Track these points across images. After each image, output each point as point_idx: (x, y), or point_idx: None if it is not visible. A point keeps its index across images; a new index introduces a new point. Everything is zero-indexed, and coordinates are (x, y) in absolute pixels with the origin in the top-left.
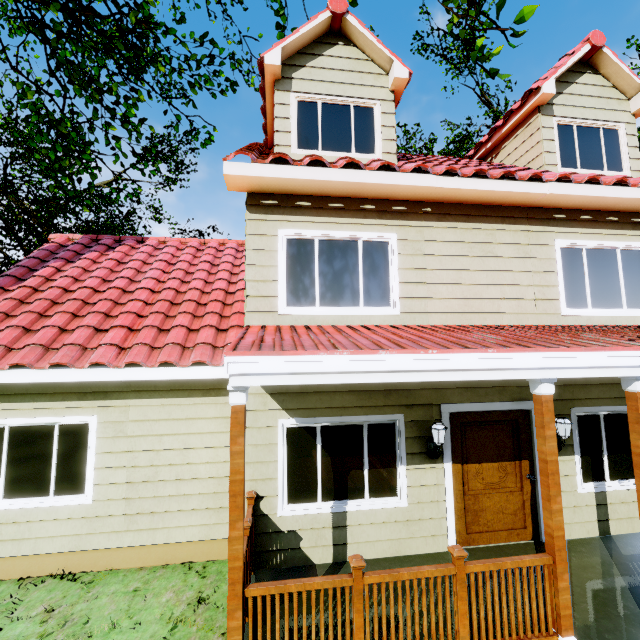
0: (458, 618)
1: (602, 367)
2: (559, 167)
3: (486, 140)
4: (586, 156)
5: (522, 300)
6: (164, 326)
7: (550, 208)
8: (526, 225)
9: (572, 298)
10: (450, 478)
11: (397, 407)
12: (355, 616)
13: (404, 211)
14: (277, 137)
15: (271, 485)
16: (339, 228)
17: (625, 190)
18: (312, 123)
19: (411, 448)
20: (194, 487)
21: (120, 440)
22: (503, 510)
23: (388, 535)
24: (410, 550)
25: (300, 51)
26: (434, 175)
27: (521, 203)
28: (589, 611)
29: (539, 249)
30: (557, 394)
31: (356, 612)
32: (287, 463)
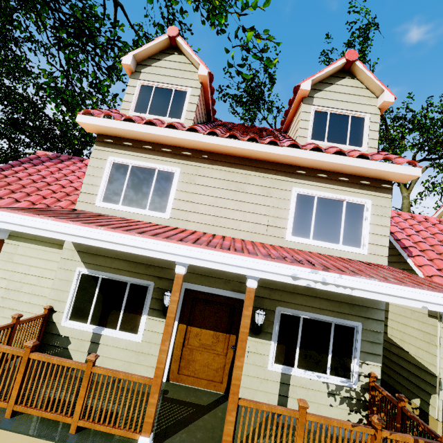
0: (78, 398)
1: (217, 262)
2: (309, 139)
3: (284, 119)
4: (334, 134)
5: (258, 224)
6: (52, 205)
7: (295, 166)
8: (273, 175)
9: (299, 230)
10: (174, 332)
11: (152, 277)
12: (18, 375)
13: (189, 155)
14: (123, 104)
15: (62, 305)
16: (145, 160)
17: (343, 158)
18: (147, 98)
19: (154, 305)
20: (39, 300)
21: (9, 263)
22: (209, 365)
23: (123, 357)
24: (135, 372)
25: (150, 57)
26: (201, 134)
27: (270, 159)
28: (196, 437)
29: (279, 192)
30: (268, 294)
31: (19, 372)
32: (76, 295)
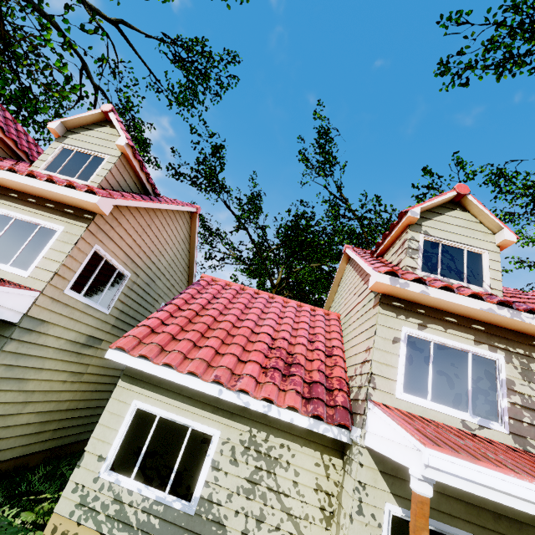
0: None
1: None
2: (41, 169)
3: None
4: (69, 168)
5: None
6: None
7: (12, 189)
8: None
9: None
10: None
11: None
12: None
13: None
14: None
15: None
16: None
17: (33, 180)
18: None
19: None
20: None
21: None
22: None
23: None
24: None
25: None
26: None
27: None
28: None
29: None
30: None
31: None
32: None
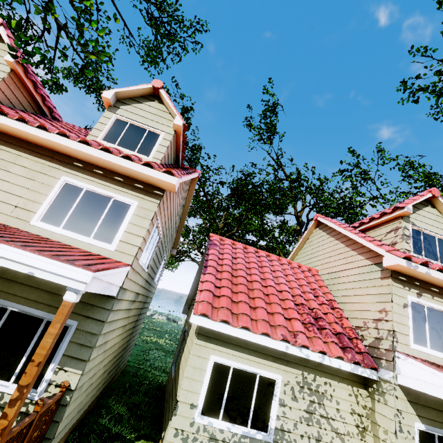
0: None
1: None
2: (99, 139)
3: None
4: (127, 140)
5: (5, 203)
6: None
7: (75, 158)
8: (47, 161)
9: (52, 217)
10: None
11: None
12: None
13: None
14: None
15: None
16: None
17: (109, 155)
18: None
19: None
20: None
21: None
22: None
23: None
24: None
25: None
26: None
27: (48, 146)
28: None
29: (46, 178)
30: None
31: None
32: None
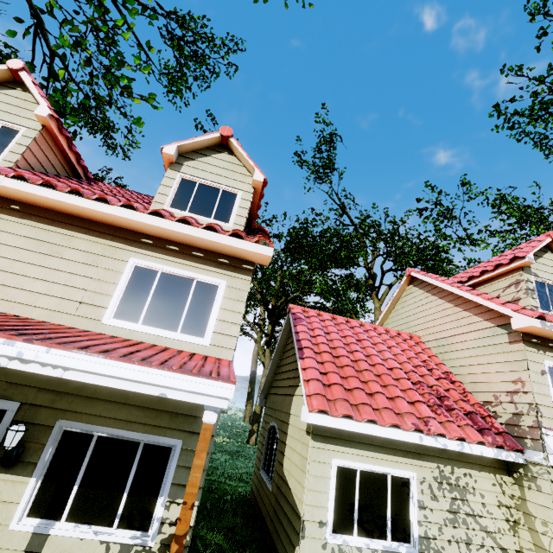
0: None
1: None
2: (166, 206)
3: None
4: (199, 205)
5: (67, 300)
6: None
7: (141, 233)
8: (109, 240)
9: (126, 311)
10: None
11: None
12: None
13: None
14: None
15: None
16: None
17: (188, 228)
18: None
19: None
20: None
21: None
22: None
23: None
24: None
25: None
26: (3, 176)
27: (107, 221)
28: None
29: (111, 262)
30: (51, 400)
31: None
32: None
